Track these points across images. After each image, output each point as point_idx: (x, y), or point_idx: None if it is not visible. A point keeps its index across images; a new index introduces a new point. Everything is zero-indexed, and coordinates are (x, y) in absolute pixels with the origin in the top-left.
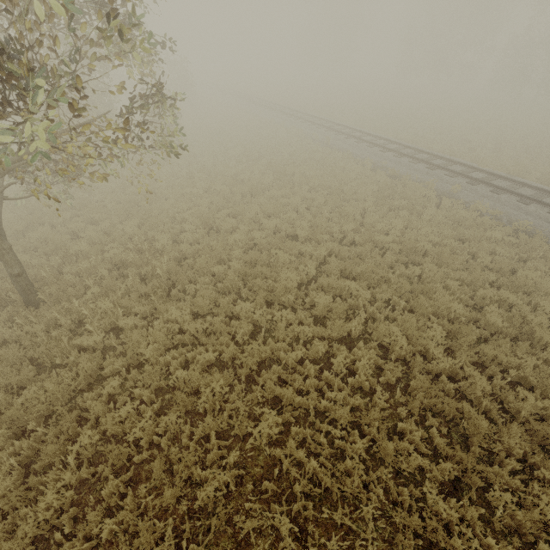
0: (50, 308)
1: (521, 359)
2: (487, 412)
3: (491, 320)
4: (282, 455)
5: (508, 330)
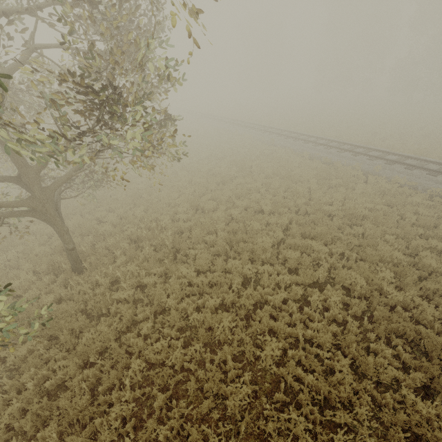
0: (91, 273)
1: None
2: (439, 334)
3: (427, 263)
4: (284, 373)
5: (441, 270)
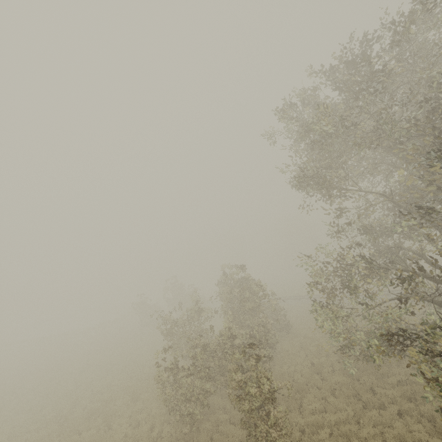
0: None
1: None
2: None
3: None
4: None
5: None
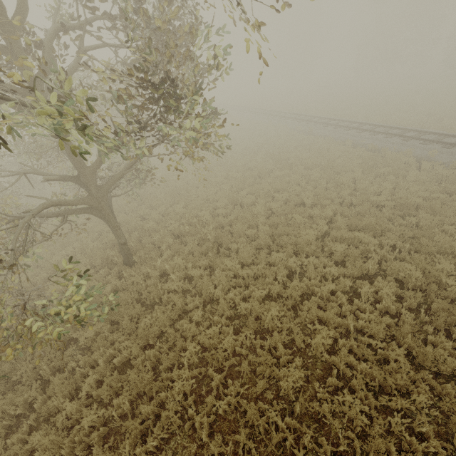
0: (141, 266)
1: None
2: None
3: None
4: (336, 361)
5: None
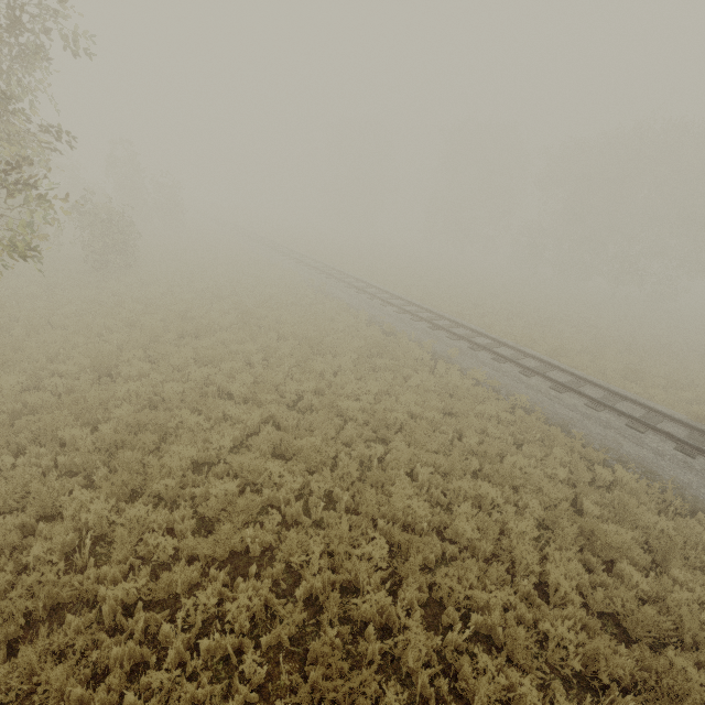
0: None
1: (487, 593)
2: (429, 700)
3: (460, 528)
4: None
5: (481, 543)
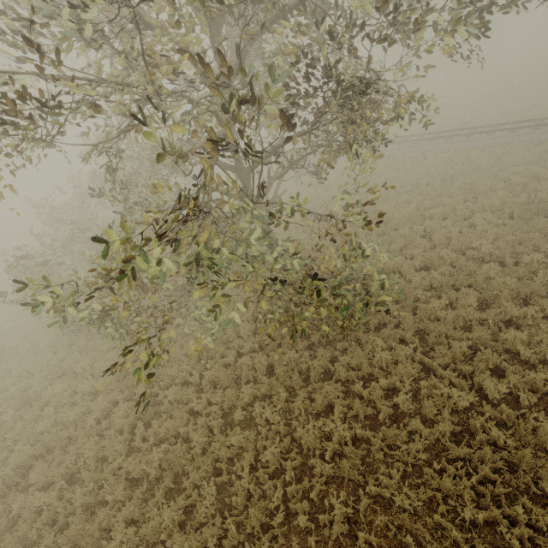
0: None
1: (547, 184)
2: None
3: (518, 180)
4: (501, 255)
5: (528, 181)
